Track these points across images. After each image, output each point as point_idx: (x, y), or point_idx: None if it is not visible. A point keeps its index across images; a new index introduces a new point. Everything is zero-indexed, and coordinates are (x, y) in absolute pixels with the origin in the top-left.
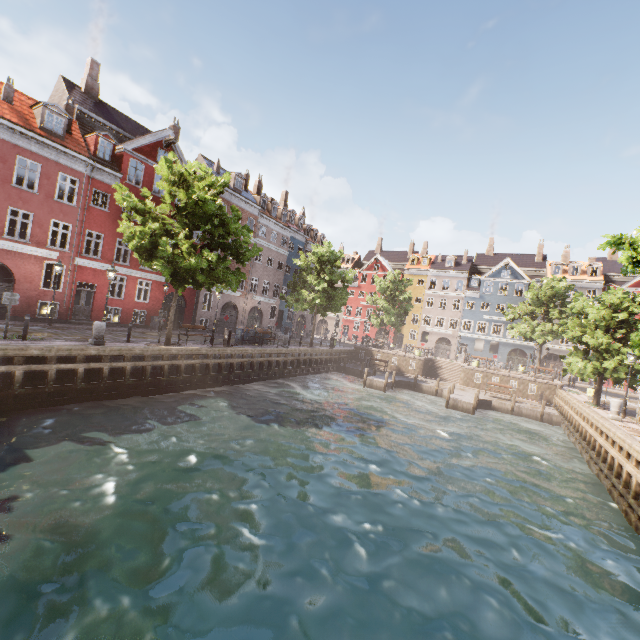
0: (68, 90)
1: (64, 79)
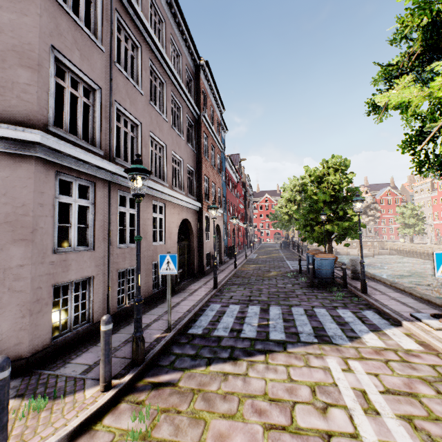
0: None
1: None
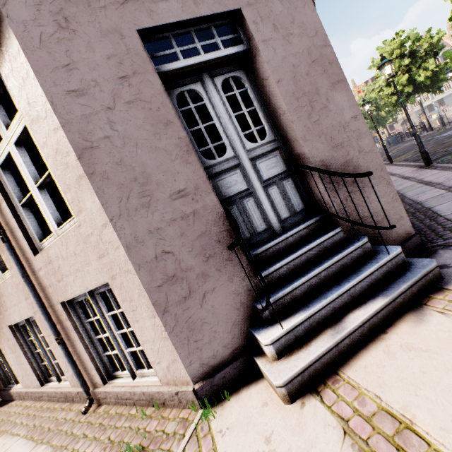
0: None
1: None
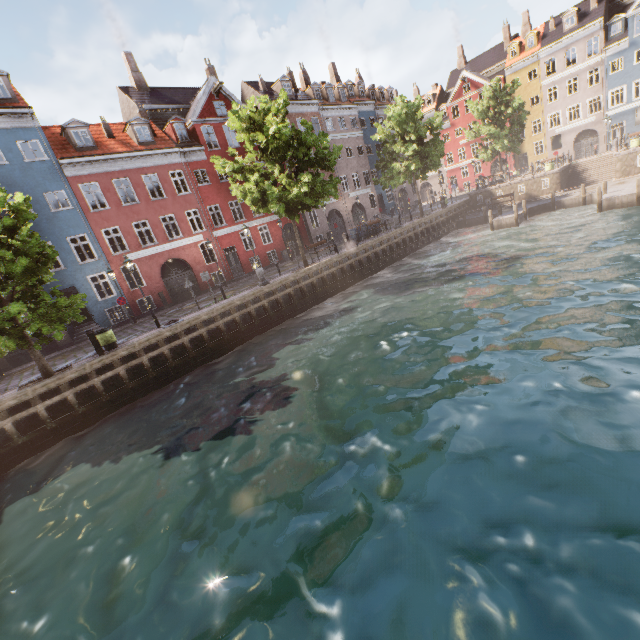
0: (129, 97)
1: (121, 89)
